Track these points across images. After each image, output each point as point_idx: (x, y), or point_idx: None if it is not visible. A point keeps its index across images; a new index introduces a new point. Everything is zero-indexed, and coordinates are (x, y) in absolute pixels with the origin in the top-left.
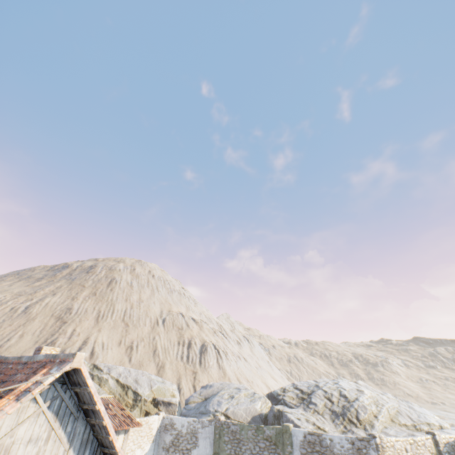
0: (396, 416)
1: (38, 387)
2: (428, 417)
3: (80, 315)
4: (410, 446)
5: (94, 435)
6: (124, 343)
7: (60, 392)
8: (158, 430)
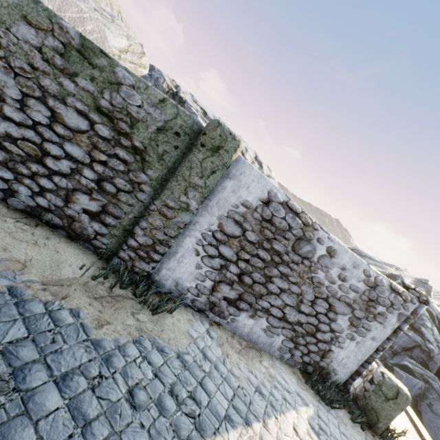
0: None
1: None
2: None
3: None
4: None
5: None
6: None
7: None
8: None
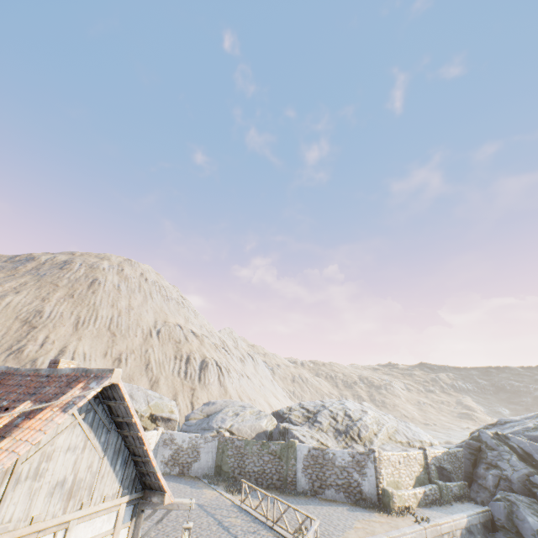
0: (393, 435)
1: (82, 401)
2: (421, 436)
3: (54, 320)
4: (403, 459)
5: (125, 445)
6: (110, 354)
7: (94, 406)
8: (157, 445)
